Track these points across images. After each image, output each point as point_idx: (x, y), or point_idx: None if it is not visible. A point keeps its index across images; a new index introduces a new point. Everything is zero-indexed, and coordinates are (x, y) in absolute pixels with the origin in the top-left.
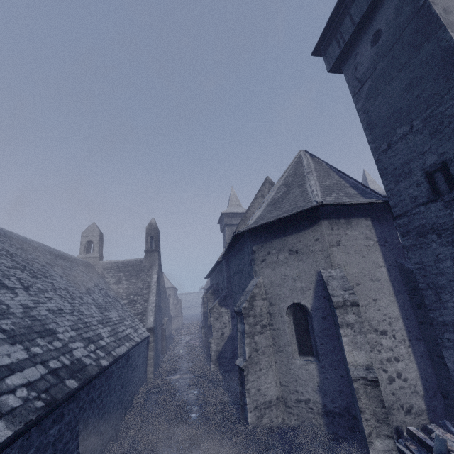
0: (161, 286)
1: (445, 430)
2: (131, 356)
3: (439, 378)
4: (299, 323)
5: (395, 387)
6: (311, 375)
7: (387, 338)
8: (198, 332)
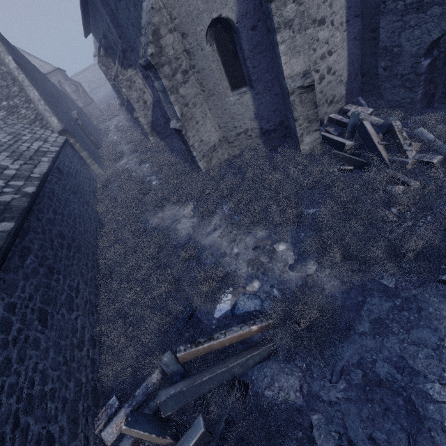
0: (33, 72)
1: (357, 106)
2: (62, 167)
3: (364, 58)
4: (224, 50)
5: (324, 85)
6: (246, 107)
7: (325, 28)
8: (121, 112)
